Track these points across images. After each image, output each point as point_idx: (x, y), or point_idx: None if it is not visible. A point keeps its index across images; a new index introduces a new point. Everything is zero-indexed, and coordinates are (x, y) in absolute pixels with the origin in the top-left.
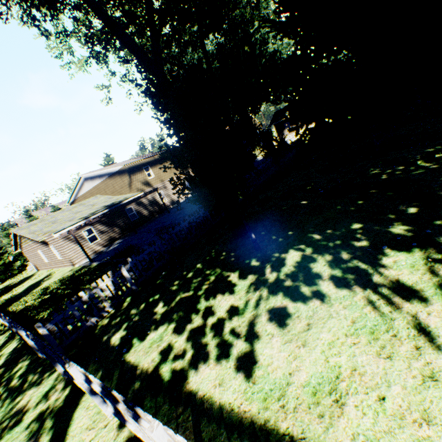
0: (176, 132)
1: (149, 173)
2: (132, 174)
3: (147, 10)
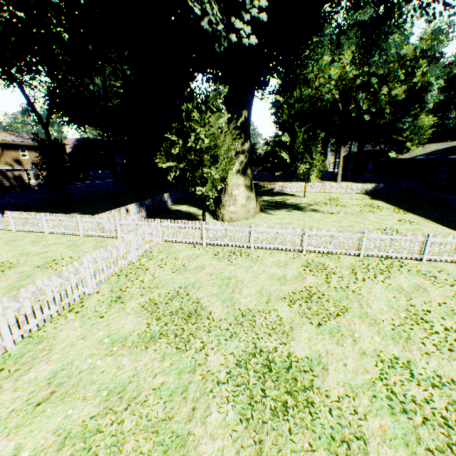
0: (41, 160)
1: (24, 152)
2: (7, 149)
3: (50, 104)
